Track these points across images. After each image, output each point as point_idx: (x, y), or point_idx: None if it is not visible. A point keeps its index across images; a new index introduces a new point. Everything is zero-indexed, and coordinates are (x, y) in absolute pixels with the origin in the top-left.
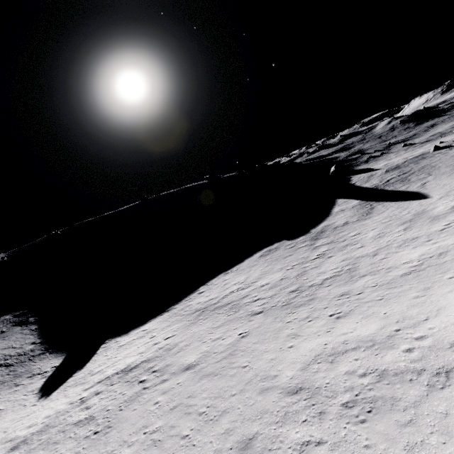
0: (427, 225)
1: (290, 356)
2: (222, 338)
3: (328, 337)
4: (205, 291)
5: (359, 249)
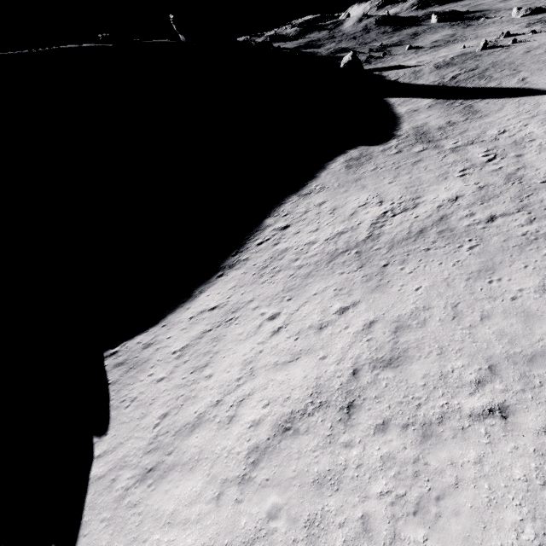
0: None
1: None
2: None
3: None
4: (292, 224)
5: None
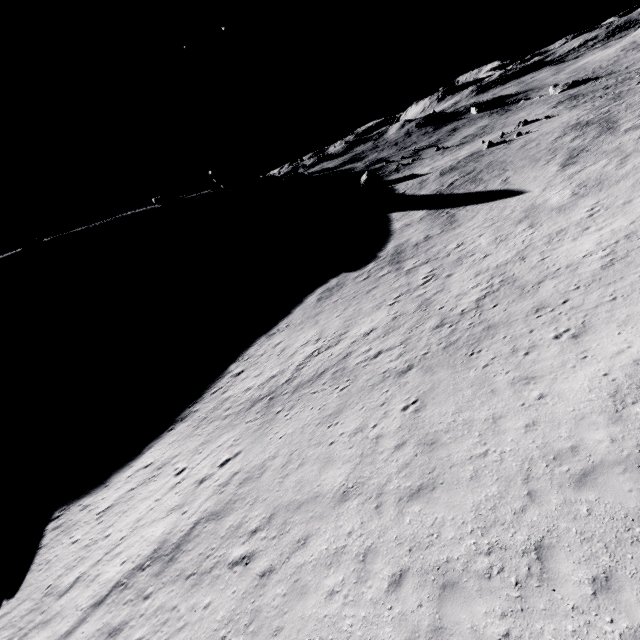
0: (559, 216)
1: (560, 410)
2: (370, 426)
3: (595, 364)
4: (246, 369)
5: (486, 258)
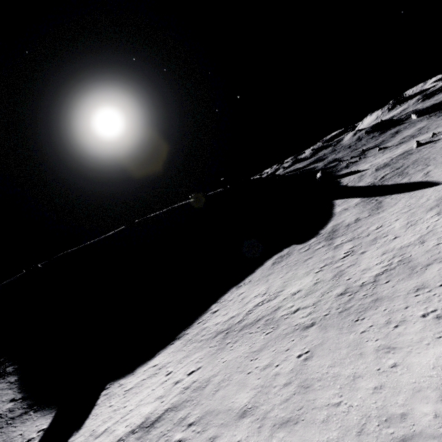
0: None
1: (404, 380)
2: (274, 365)
3: None
4: (219, 309)
5: (395, 240)
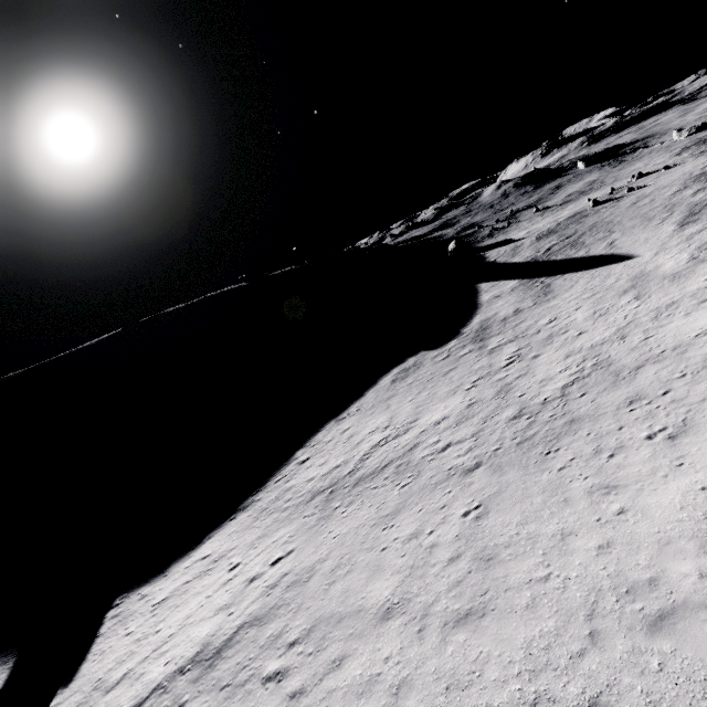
0: (672, 286)
1: (642, 530)
2: (426, 532)
3: (691, 475)
4: (311, 456)
5: (581, 336)
